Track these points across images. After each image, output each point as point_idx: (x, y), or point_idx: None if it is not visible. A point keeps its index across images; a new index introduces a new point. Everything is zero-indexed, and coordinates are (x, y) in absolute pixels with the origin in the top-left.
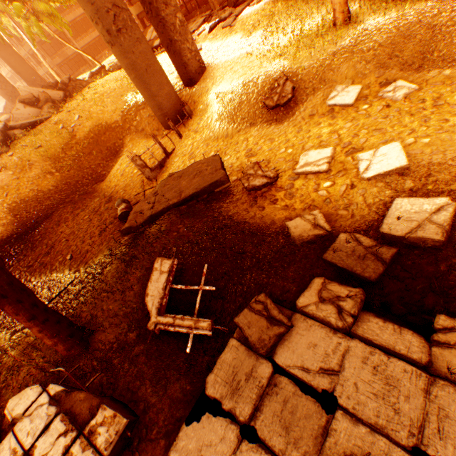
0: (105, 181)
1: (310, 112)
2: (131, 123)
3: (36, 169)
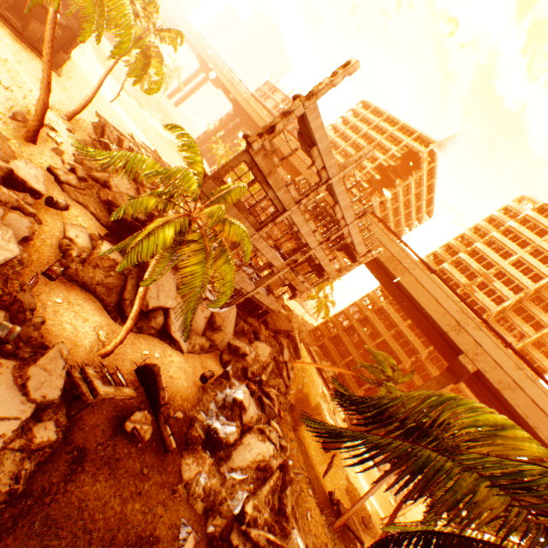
0: (299, 429)
1: (369, 542)
2: (313, 414)
3: (295, 386)
